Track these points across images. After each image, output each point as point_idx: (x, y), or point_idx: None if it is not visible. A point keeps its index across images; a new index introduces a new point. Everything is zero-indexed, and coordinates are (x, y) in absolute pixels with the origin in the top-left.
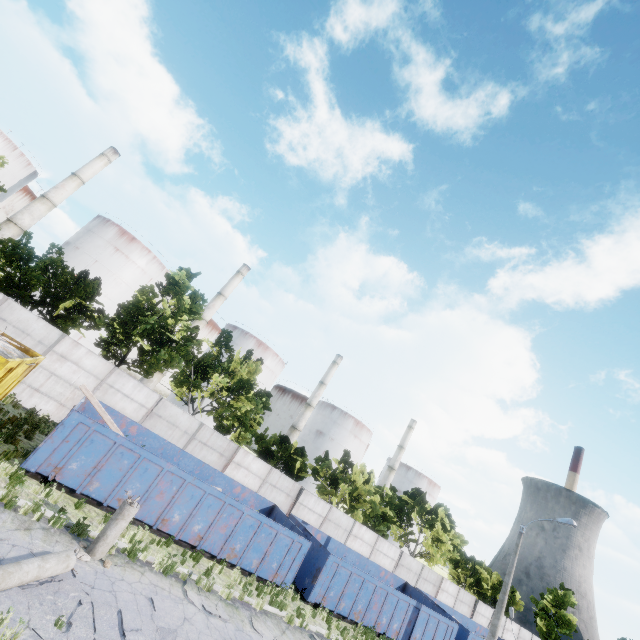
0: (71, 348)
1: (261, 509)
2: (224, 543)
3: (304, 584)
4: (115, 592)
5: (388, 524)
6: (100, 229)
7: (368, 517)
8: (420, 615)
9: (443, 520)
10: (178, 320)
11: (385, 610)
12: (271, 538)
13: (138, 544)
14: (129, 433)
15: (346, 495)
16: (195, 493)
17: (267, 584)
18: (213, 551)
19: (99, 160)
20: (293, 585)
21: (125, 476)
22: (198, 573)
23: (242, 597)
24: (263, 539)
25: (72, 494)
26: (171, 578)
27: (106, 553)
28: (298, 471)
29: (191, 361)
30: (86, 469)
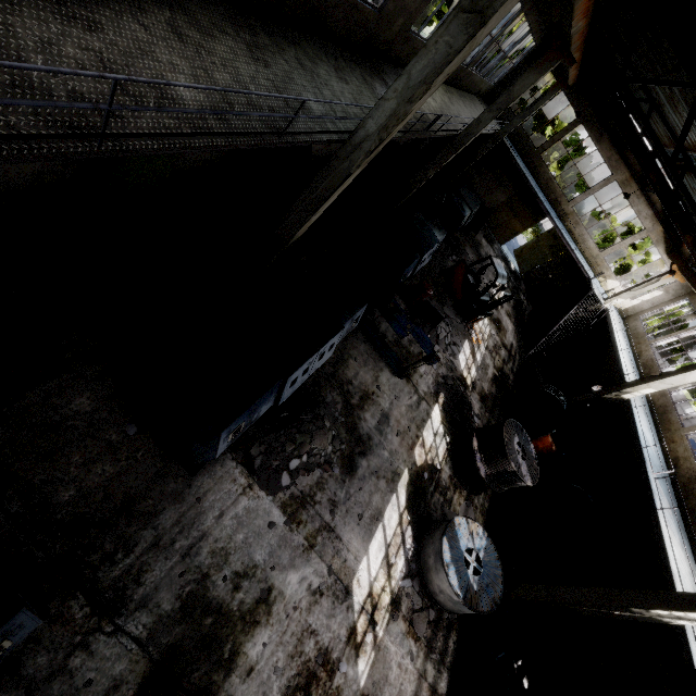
0: None
1: None
2: None
3: None
4: None
5: None
6: None
7: None
8: None
9: None
10: None
11: None
12: None
13: None
14: None
15: None
16: None
17: None
18: None
19: None
20: None
21: None
22: None
23: None
24: None
25: None
26: None
27: None
28: None
29: None
30: None
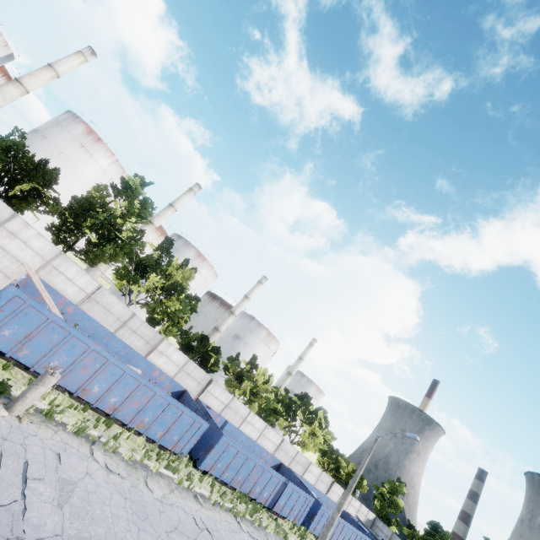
0: (21, 227)
1: (174, 391)
2: (135, 415)
3: (198, 455)
4: (26, 445)
5: (277, 417)
6: (69, 124)
7: (262, 409)
8: (286, 489)
9: (321, 420)
10: (126, 221)
11: (260, 482)
12: (176, 416)
13: (56, 407)
14: (66, 312)
15: (247, 390)
16: (116, 372)
17: (167, 451)
18: (124, 420)
19: (76, 57)
20: (188, 455)
21: (54, 348)
22: (107, 437)
23: (142, 460)
24: (169, 416)
25: (2, 356)
26: (82, 438)
27: (24, 411)
28: (211, 365)
29: (133, 259)
30: (18, 337)
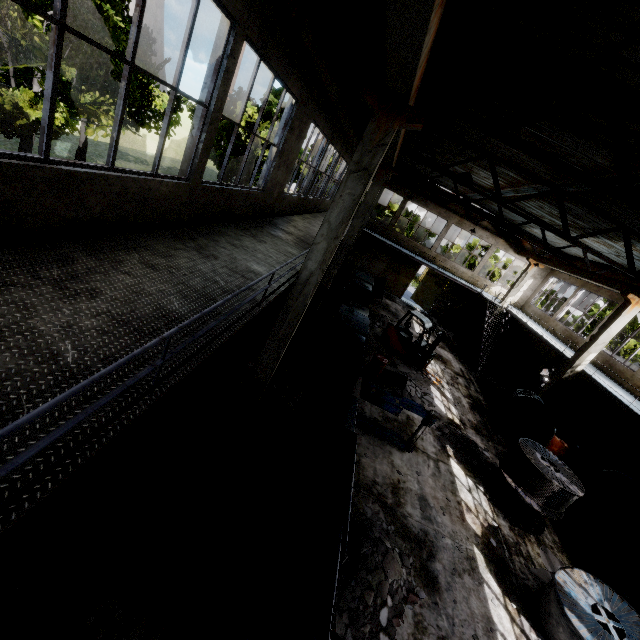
0: None
1: None
2: None
3: None
4: None
5: None
6: None
7: None
8: None
9: None
10: None
11: None
12: None
13: None
14: None
15: None
16: None
17: None
18: None
19: None
20: None
21: None
22: None
23: None
24: None
25: None
26: None
27: None
28: None
29: None
30: None
